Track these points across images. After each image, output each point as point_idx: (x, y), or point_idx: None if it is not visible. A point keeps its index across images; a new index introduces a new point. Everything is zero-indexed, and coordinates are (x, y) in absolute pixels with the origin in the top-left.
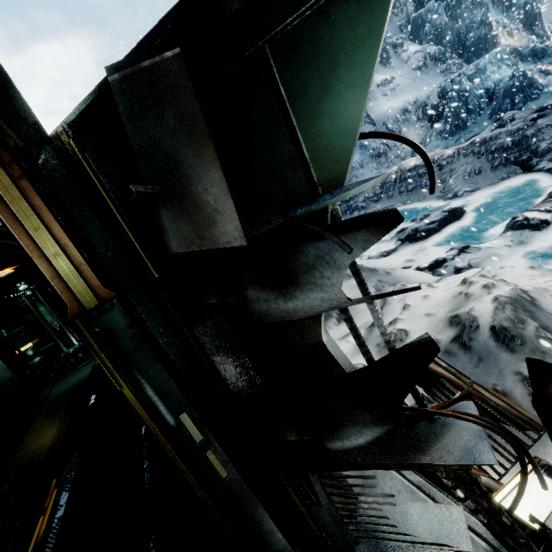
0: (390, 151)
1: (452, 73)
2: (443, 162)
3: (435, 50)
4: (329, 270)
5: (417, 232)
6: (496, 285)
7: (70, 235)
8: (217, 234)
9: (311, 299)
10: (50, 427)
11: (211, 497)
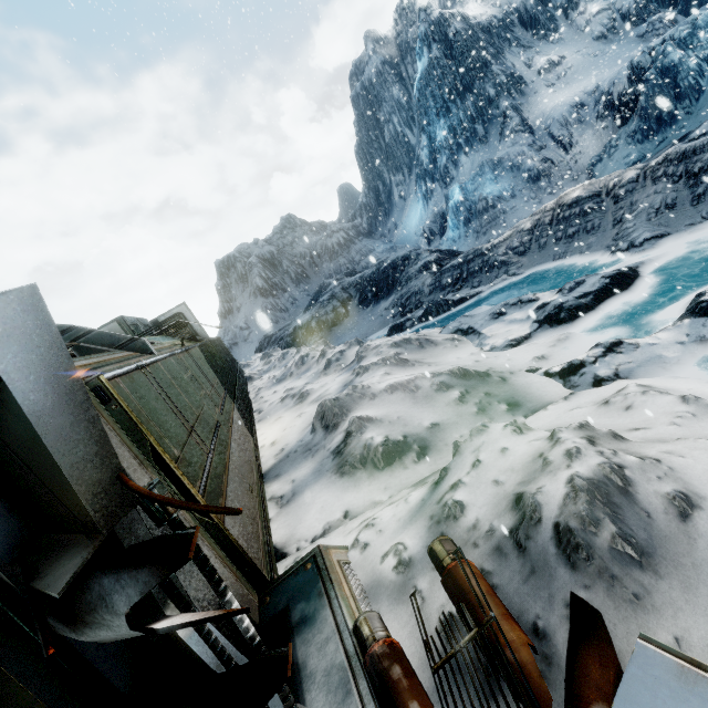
0: (555, 169)
1: (657, 36)
2: (621, 191)
3: (629, 4)
4: (108, 614)
5: (561, 310)
6: (581, 454)
7: None
8: None
9: (104, 636)
10: None
11: None
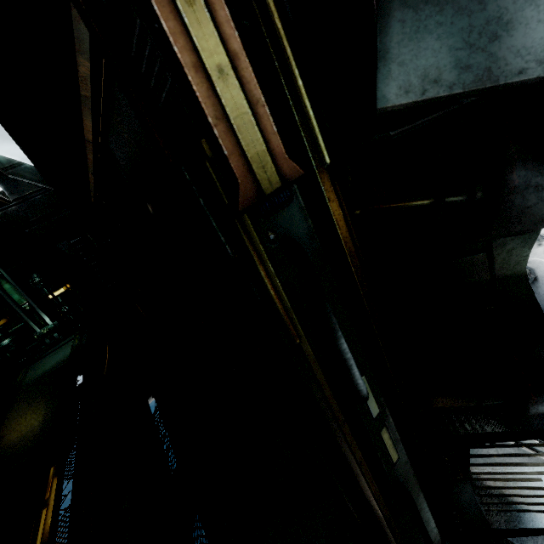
0: None
1: None
2: None
3: None
4: None
5: None
6: None
7: (241, 35)
8: (504, 53)
9: None
10: (33, 412)
11: (382, 490)
